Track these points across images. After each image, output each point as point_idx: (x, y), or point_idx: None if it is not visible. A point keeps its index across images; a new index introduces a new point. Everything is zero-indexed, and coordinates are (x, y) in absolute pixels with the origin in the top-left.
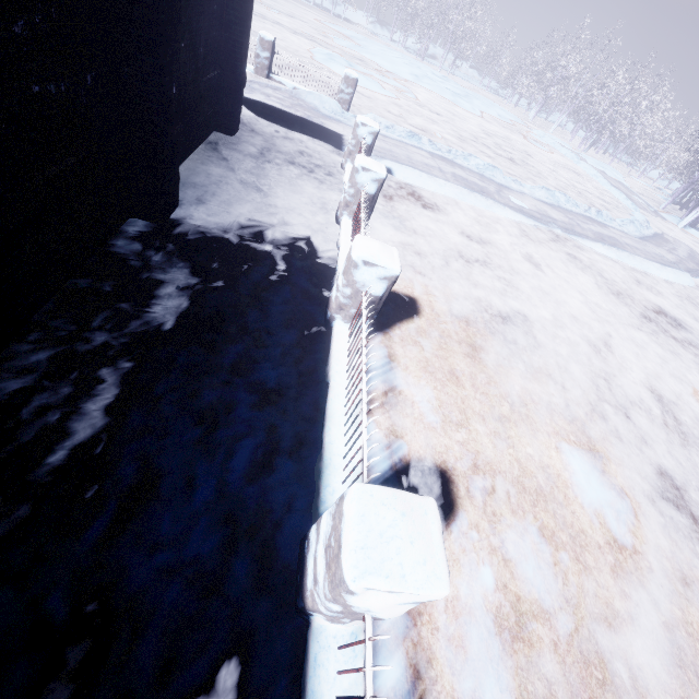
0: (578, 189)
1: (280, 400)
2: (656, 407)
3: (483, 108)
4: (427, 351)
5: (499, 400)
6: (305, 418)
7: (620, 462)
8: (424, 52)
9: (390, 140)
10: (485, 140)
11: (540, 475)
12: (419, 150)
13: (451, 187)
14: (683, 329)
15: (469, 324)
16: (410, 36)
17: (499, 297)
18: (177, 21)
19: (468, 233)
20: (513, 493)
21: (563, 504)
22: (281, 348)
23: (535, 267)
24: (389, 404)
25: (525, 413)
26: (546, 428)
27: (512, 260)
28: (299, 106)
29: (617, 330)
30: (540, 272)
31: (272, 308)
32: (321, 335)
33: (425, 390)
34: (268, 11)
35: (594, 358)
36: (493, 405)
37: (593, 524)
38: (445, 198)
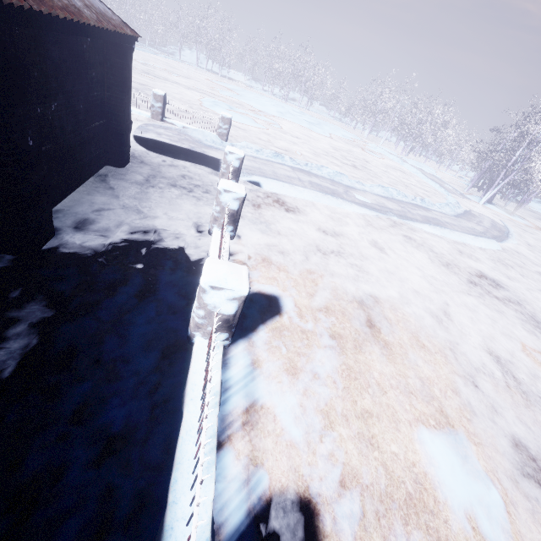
0: (405, 183)
1: (124, 447)
2: (497, 369)
3: (331, 131)
4: (290, 350)
5: (360, 392)
6: (151, 466)
7: (479, 440)
8: (286, 97)
9: (259, 160)
10: (334, 153)
11: (407, 478)
12: (283, 165)
13: (308, 192)
14: (501, 288)
15: (328, 315)
16: (276, 87)
17: (353, 283)
18: (26, 86)
19: (323, 228)
20: (383, 511)
21: (433, 511)
22: (135, 378)
23: (380, 250)
24: (250, 423)
25: (386, 402)
26: (407, 416)
27: (361, 247)
28: (186, 140)
29: (452, 297)
30: (384, 254)
31: (133, 331)
32: (182, 353)
33: (287, 397)
34: (169, 75)
35: (438, 329)
36: (354, 400)
37: (467, 533)
38: (304, 201)
